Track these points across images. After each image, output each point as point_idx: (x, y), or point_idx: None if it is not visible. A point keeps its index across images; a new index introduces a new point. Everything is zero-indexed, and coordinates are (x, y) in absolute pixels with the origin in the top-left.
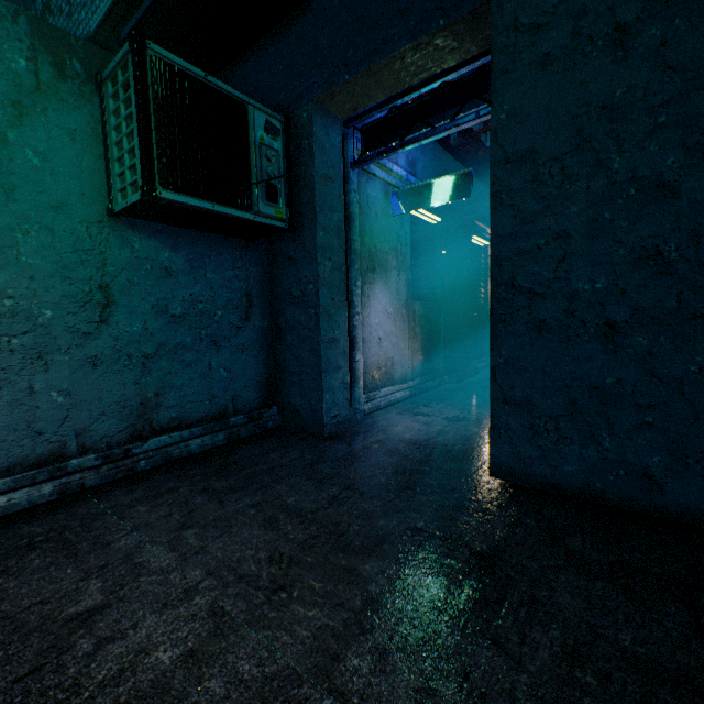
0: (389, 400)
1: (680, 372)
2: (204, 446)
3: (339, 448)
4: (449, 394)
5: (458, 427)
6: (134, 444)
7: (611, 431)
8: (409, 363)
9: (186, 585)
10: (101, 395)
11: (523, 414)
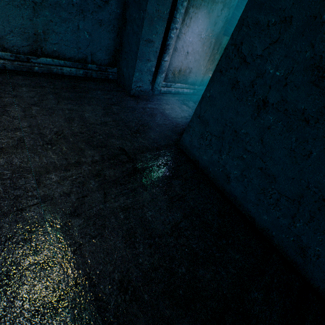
0: (178, 91)
1: (273, 144)
2: (71, 73)
3: (131, 103)
4: None
5: None
6: (32, 57)
7: (228, 153)
8: (201, 76)
9: (18, 126)
10: (9, 19)
11: (202, 126)
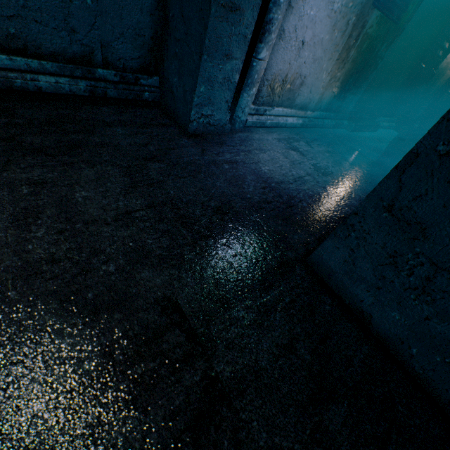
0: (278, 122)
1: None
2: (58, 88)
3: (189, 152)
4: (337, 140)
5: (319, 181)
6: None
7: None
8: (320, 91)
9: None
10: None
11: (398, 236)
